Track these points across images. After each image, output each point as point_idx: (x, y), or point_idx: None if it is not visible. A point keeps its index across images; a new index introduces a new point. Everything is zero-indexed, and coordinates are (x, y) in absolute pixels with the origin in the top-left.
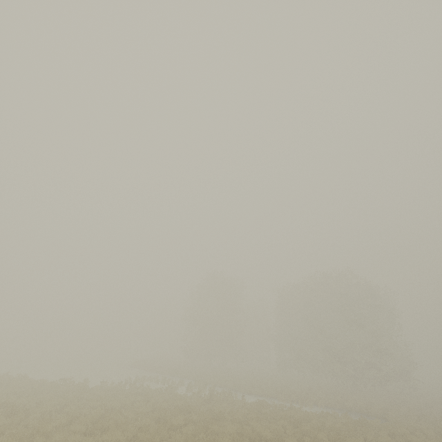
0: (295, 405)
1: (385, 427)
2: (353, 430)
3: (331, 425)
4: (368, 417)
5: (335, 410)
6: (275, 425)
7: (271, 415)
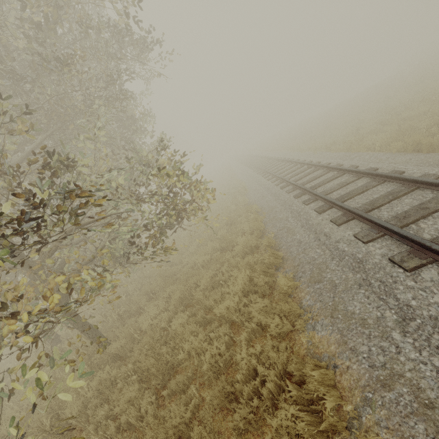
0: None
1: None
2: None
3: None
4: None
5: None
6: None
7: None
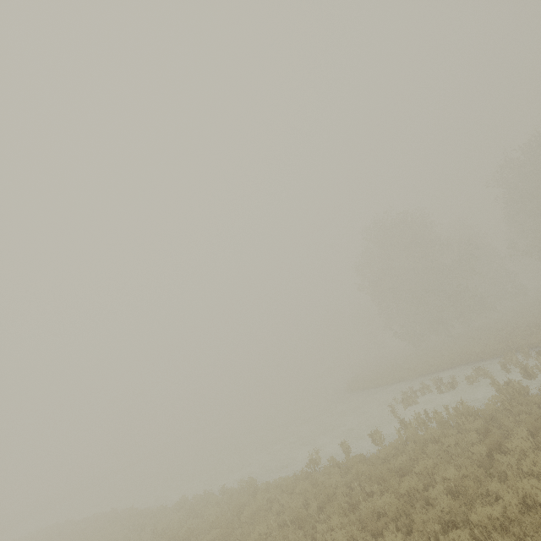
0: None
1: None
2: None
3: None
4: None
5: None
6: None
7: None
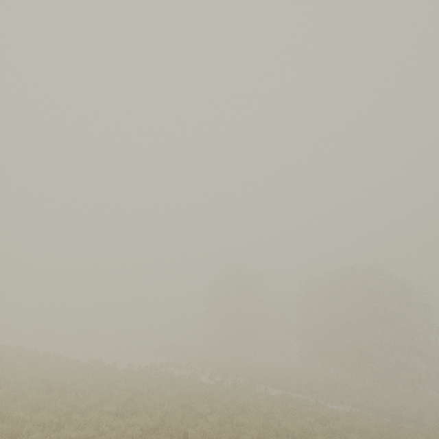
0: (319, 400)
1: (422, 433)
2: (388, 434)
3: (362, 426)
4: (400, 420)
5: (363, 409)
6: (302, 420)
7: (296, 410)
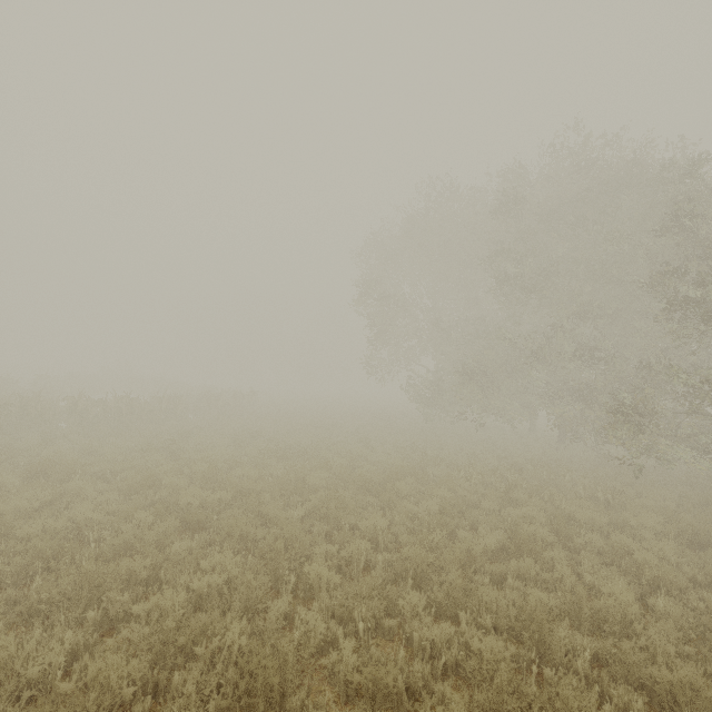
0: None
1: None
2: None
3: None
4: None
5: None
6: None
7: None
